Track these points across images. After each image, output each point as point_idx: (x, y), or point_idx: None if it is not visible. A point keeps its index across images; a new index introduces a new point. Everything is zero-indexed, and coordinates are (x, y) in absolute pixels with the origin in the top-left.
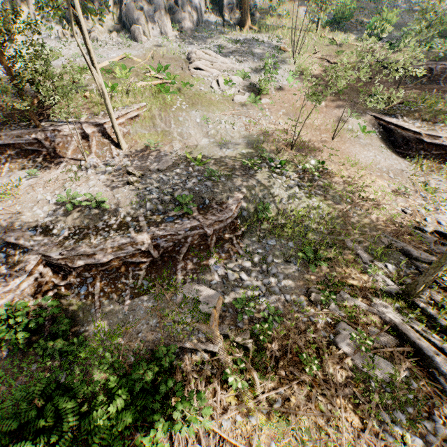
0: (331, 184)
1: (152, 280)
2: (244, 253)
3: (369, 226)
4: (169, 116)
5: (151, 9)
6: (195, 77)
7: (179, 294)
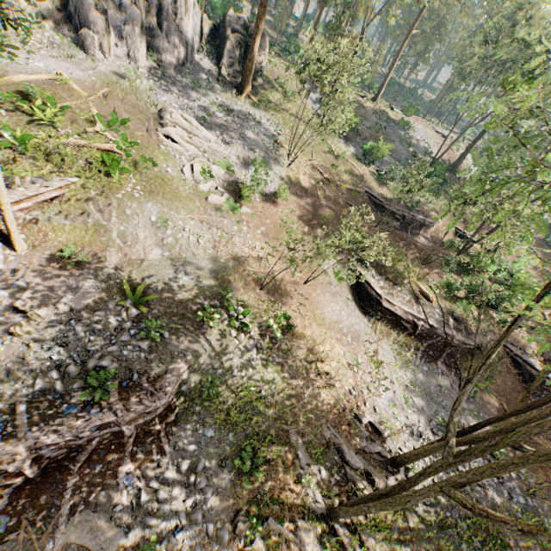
0: (292, 347)
1: (18, 512)
2: (172, 451)
3: (316, 411)
4: (110, 205)
5: (121, 18)
6: (164, 150)
7: (59, 537)
